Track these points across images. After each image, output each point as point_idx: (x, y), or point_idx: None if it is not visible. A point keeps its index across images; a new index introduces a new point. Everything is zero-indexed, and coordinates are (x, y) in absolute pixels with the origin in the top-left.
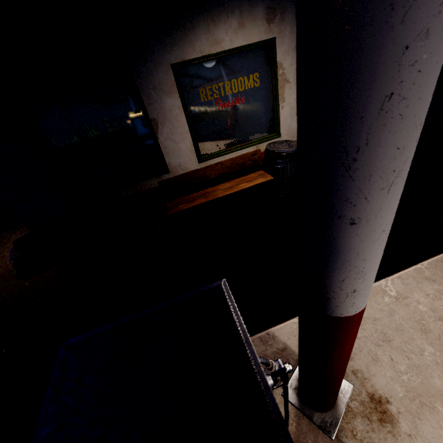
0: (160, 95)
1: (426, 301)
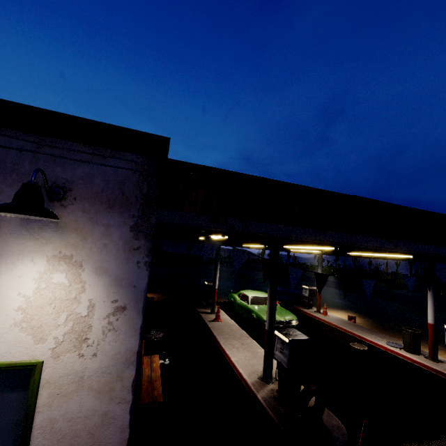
0: None
1: (240, 356)
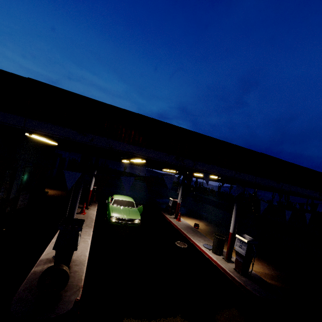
0: None
1: None
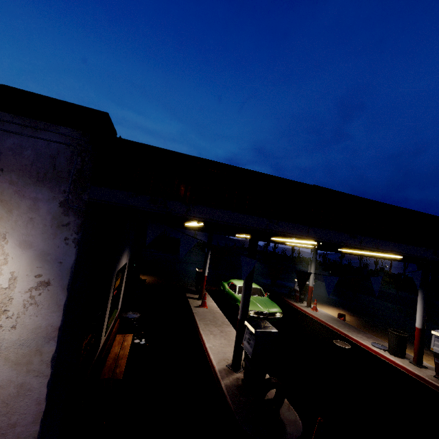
0: (111, 289)
1: (216, 343)
